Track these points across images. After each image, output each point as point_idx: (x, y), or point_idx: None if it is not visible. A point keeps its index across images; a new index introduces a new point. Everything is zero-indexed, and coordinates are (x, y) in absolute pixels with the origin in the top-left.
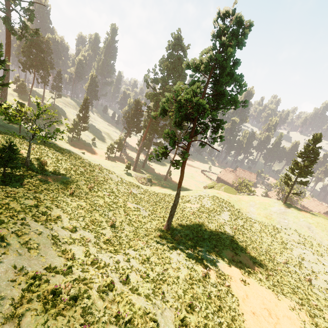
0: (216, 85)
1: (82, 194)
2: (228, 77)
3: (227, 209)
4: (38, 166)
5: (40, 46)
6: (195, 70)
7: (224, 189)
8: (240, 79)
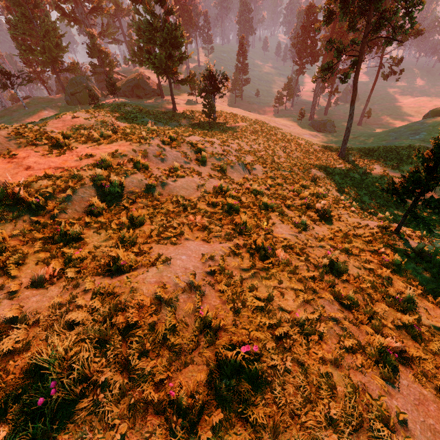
0: None
1: (258, 133)
2: None
3: None
4: (222, 121)
5: None
6: None
7: None
8: None
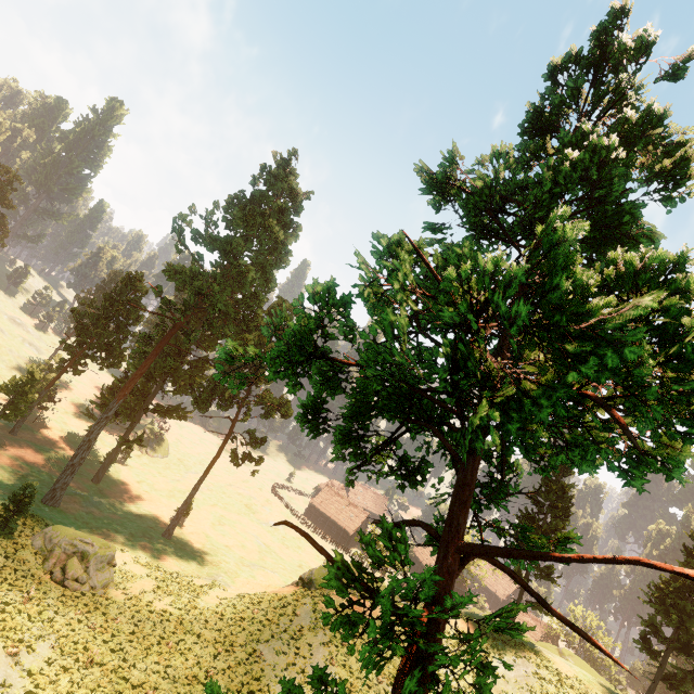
0: None
1: None
2: None
3: None
4: None
5: None
6: (466, 208)
7: None
8: None
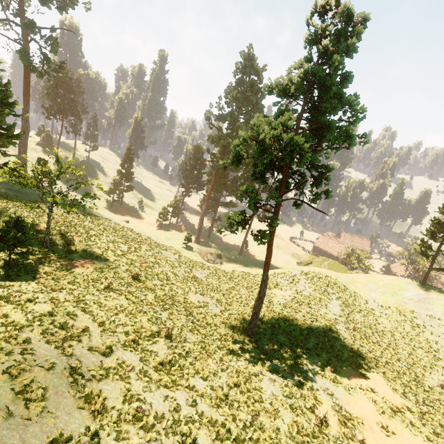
0: (314, 114)
1: (123, 286)
2: (335, 99)
3: (335, 296)
4: (61, 246)
5: (69, 85)
6: (281, 95)
7: (327, 266)
8: (354, 102)
